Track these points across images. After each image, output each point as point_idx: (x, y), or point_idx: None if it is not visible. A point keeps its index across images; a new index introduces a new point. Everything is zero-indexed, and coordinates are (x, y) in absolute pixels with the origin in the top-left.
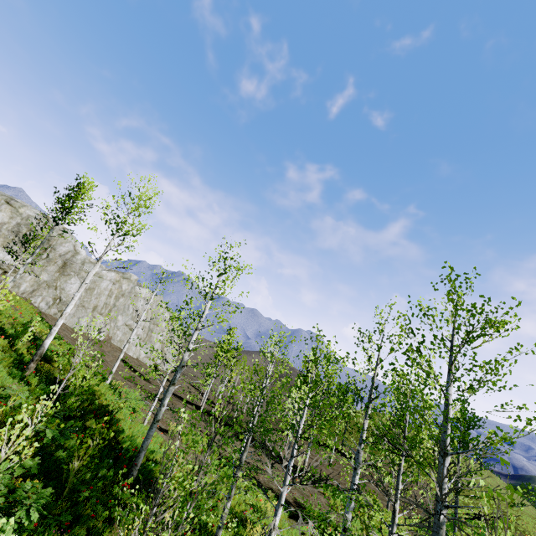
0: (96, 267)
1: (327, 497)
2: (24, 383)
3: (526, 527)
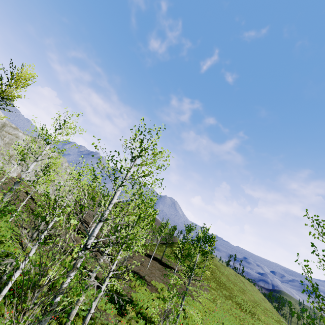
0: None
1: (132, 281)
2: None
3: (256, 311)
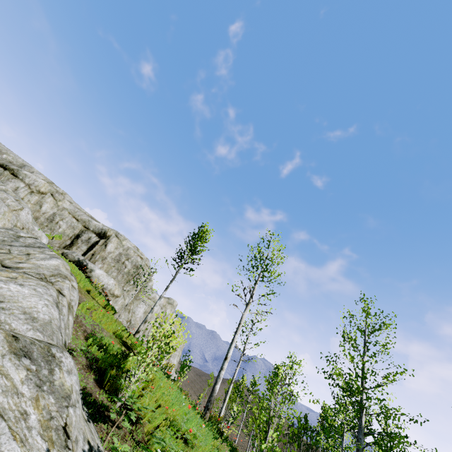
0: (247, 310)
1: None
2: (216, 440)
3: None
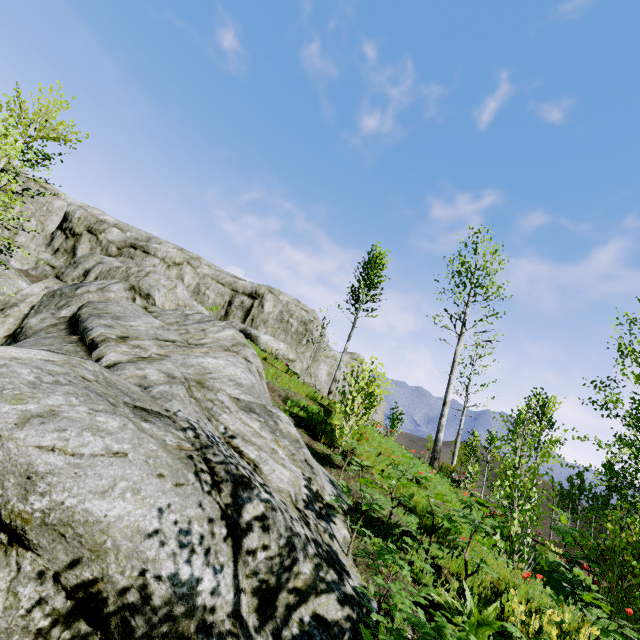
0: (461, 343)
1: None
2: (453, 487)
3: None
